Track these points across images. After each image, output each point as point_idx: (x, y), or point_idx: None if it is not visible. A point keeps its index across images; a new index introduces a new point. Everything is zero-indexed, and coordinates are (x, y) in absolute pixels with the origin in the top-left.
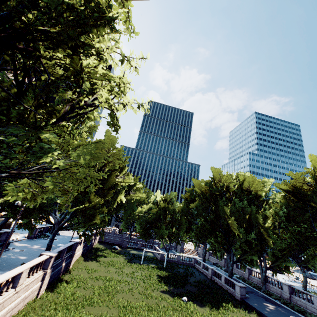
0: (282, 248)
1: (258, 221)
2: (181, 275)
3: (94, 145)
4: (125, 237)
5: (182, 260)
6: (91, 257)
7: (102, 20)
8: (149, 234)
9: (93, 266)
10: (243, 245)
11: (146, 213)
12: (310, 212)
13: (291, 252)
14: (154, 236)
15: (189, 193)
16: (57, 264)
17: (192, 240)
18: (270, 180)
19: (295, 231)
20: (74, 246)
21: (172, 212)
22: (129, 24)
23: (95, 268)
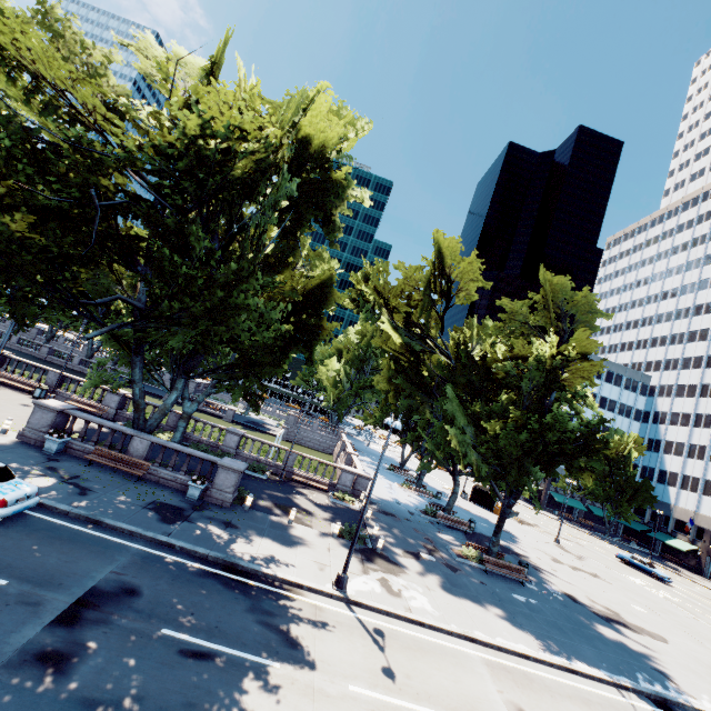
0: None
1: None
2: None
3: None
4: None
5: None
6: None
7: None
8: None
9: None
10: None
11: None
12: None
13: None
14: None
15: None
16: None
17: None
18: None
19: None
20: None
21: None
22: None
23: None
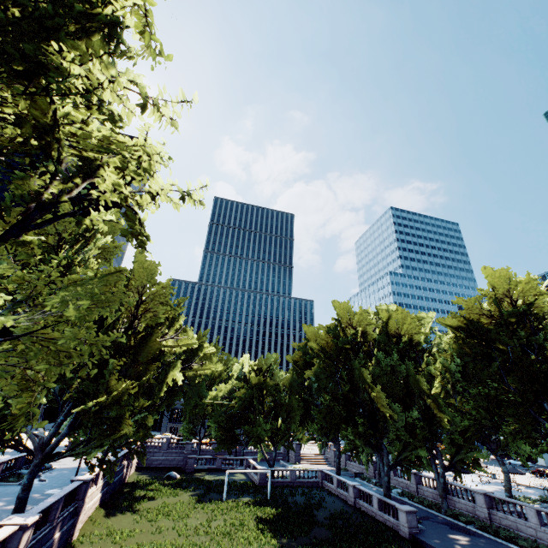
0: (464, 428)
1: (421, 386)
2: (301, 508)
3: (103, 280)
4: (189, 452)
5: (300, 479)
6: (121, 505)
7: (92, 23)
8: (234, 437)
9: (126, 524)
10: (402, 433)
11: (227, 399)
12: (498, 360)
13: (480, 433)
14: (245, 439)
15: (300, 353)
16: (41, 539)
17: (314, 437)
18: (429, 314)
19: (480, 395)
20: (81, 490)
21: (273, 390)
22: (151, 38)
23: (130, 527)
